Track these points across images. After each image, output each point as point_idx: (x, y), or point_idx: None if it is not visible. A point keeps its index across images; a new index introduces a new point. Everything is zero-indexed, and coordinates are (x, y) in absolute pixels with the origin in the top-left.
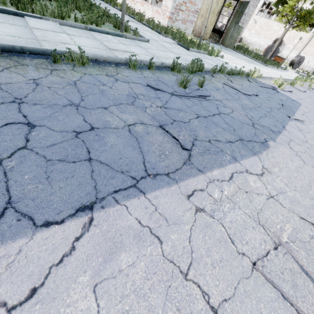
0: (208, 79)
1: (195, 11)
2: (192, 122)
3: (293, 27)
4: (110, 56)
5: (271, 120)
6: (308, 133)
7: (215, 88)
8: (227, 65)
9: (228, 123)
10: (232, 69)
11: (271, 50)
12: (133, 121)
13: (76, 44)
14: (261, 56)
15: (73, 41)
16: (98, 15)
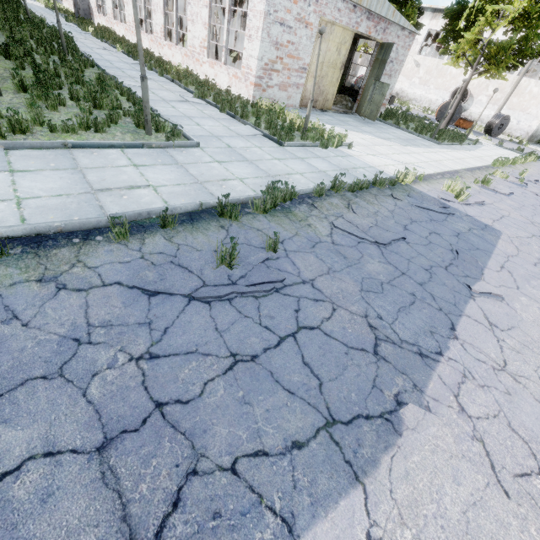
0: (302, 218)
1: (301, 69)
2: (207, 396)
3: (480, 72)
4: (70, 220)
5: (424, 313)
6: (511, 330)
7: (310, 242)
8: (357, 165)
9: (309, 365)
10: (358, 181)
11: (443, 116)
12: (22, 453)
13: (15, 197)
14: (430, 125)
15: (14, 189)
16: (112, 106)
